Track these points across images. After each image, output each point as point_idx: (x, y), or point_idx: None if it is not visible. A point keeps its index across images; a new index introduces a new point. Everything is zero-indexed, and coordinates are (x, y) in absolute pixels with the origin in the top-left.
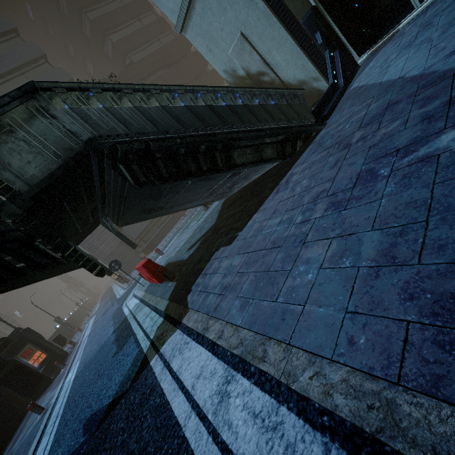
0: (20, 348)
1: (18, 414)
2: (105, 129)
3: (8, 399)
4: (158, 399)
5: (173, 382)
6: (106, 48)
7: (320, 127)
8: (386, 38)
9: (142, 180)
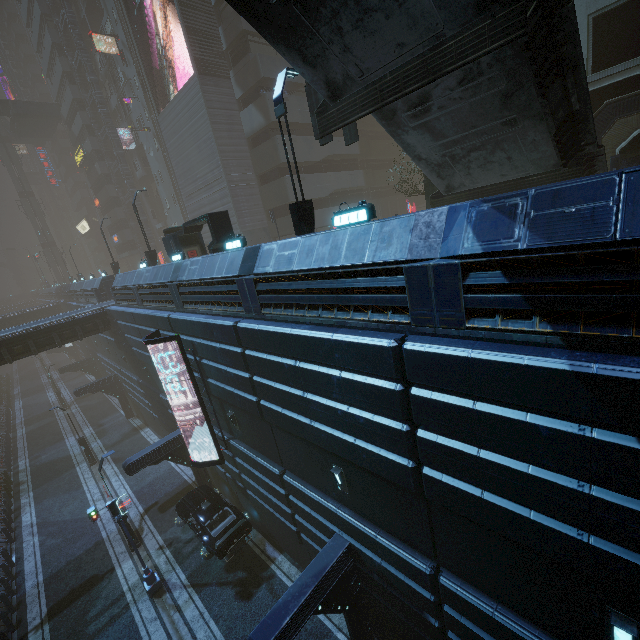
0: (190, 244)
1: None
2: None
3: None
4: None
5: None
6: None
7: None
8: None
9: None
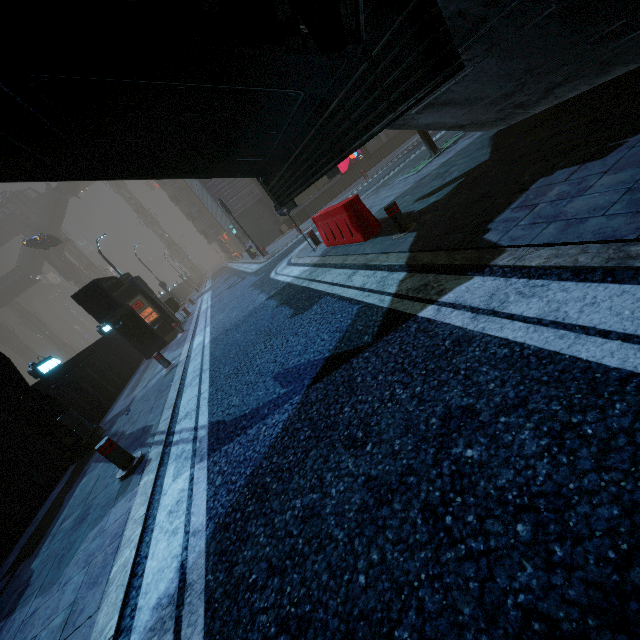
0: (130, 296)
1: (130, 367)
2: None
3: (118, 348)
4: (500, 350)
5: (541, 328)
6: None
7: None
8: None
9: None
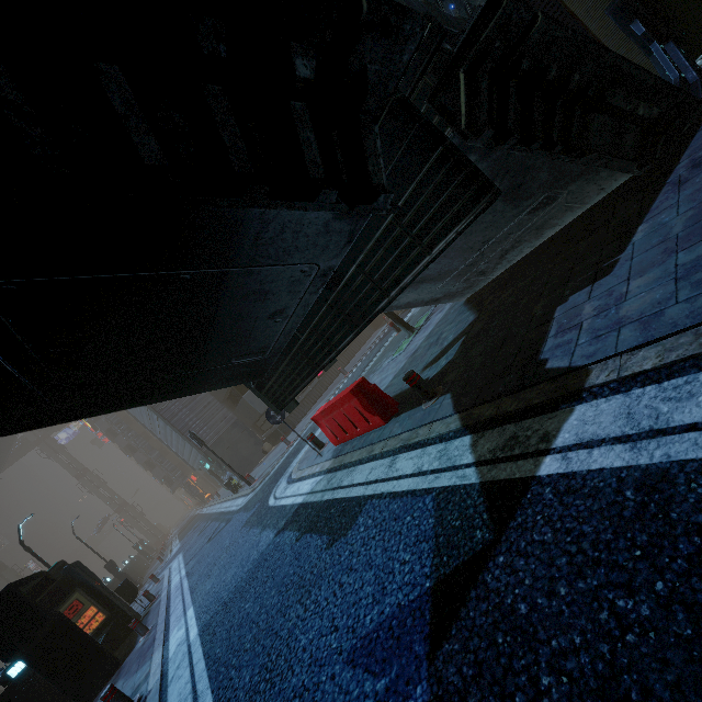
0: (62, 598)
1: None
2: None
3: (33, 701)
4: None
5: None
6: None
7: None
8: None
9: (481, 121)
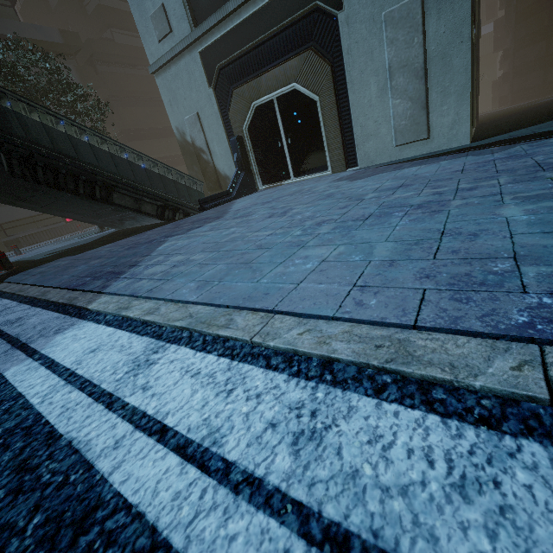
0: None
1: None
2: (4, 124)
3: None
4: None
5: None
6: (88, 1)
7: (195, 212)
8: (276, 184)
9: (17, 173)
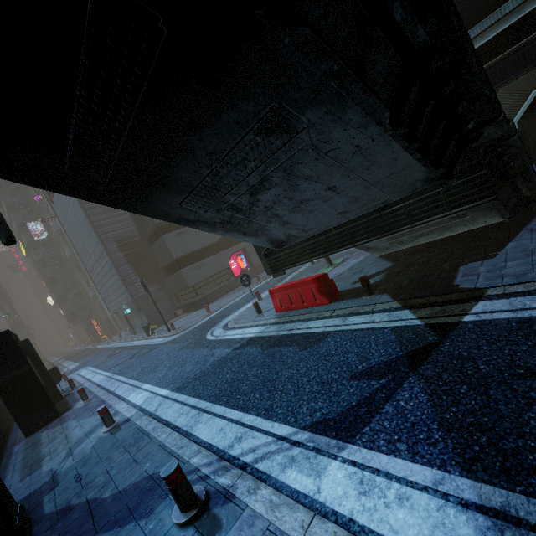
0: None
1: None
2: None
3: None
4: None
5: None
6: None
7: None
8: None
9: None
